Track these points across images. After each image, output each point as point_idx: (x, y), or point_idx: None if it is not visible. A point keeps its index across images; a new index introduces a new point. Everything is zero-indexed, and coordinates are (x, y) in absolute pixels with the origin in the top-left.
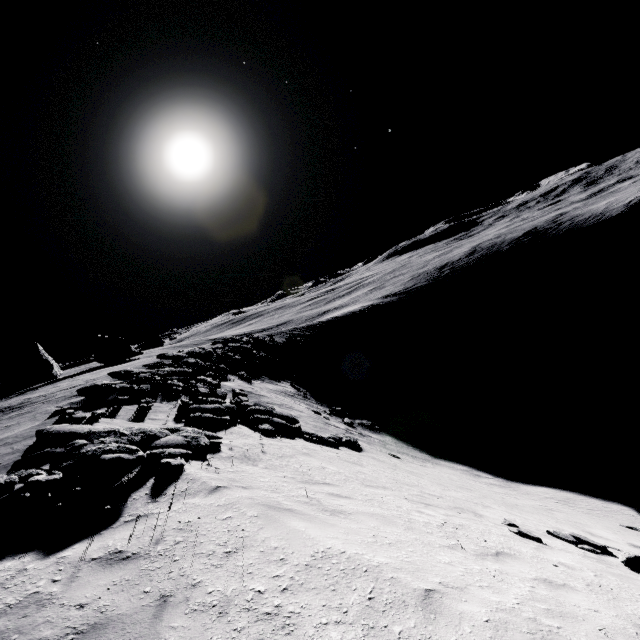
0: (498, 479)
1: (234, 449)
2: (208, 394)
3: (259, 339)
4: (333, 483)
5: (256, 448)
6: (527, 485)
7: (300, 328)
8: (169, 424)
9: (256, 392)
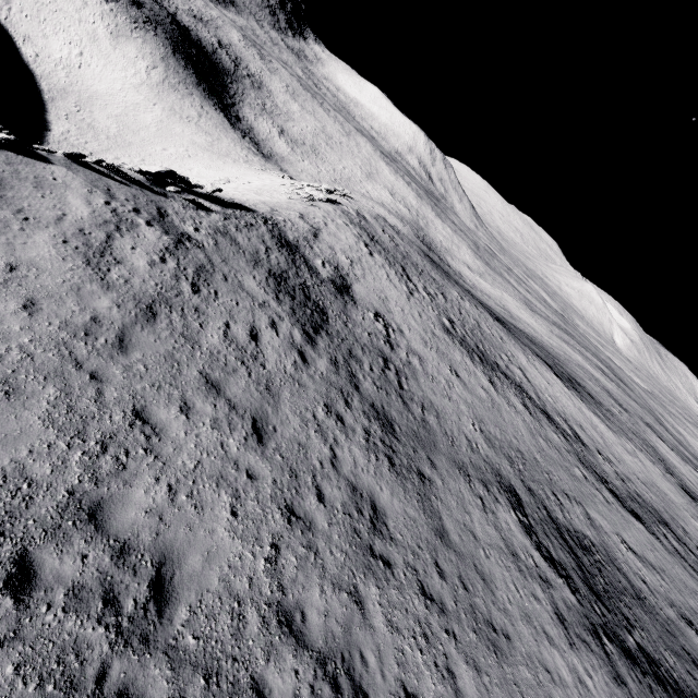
0: None
1: None
2: None
3: None
4: None
5: None
6: None
7: None
8: None
9: None
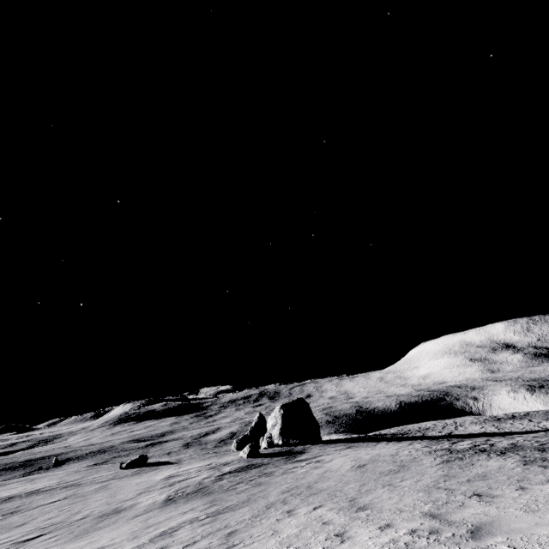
0: None
1: None
2: None
3: None
4: None
5: None
6: None
7: None
8: None
9: None
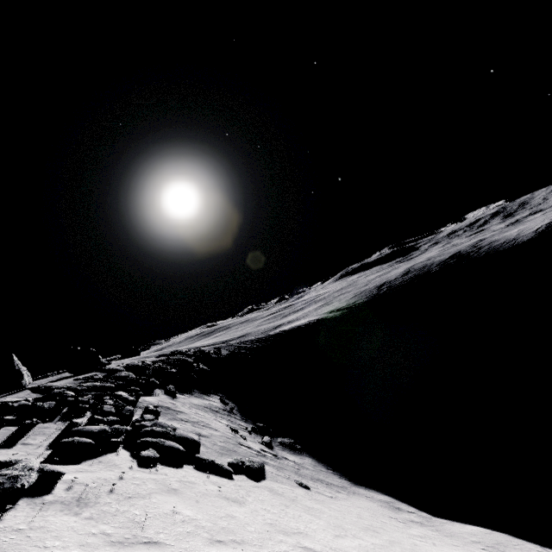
0: (421, 514)
1: (73, 488)
2: (110, 412)
3: (204, 352)
4: (164, 541)
5: (106, 485)
6: (453, 522)
7: (248, 341)
8: (38, 450)
9: (175, 408)
